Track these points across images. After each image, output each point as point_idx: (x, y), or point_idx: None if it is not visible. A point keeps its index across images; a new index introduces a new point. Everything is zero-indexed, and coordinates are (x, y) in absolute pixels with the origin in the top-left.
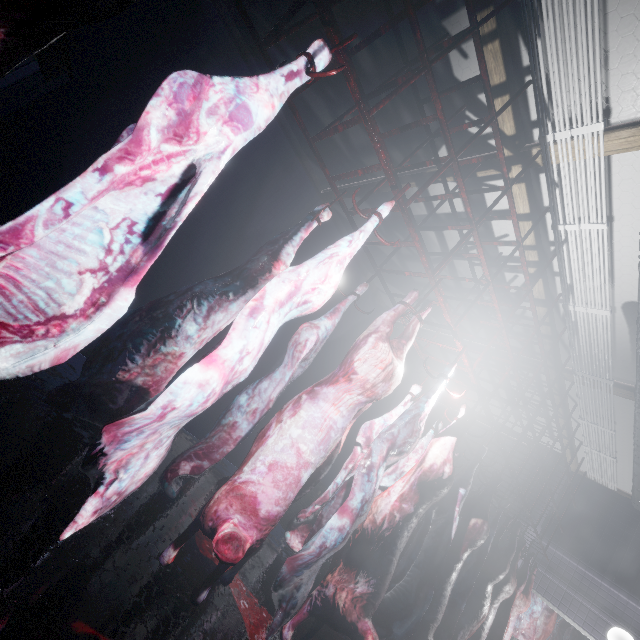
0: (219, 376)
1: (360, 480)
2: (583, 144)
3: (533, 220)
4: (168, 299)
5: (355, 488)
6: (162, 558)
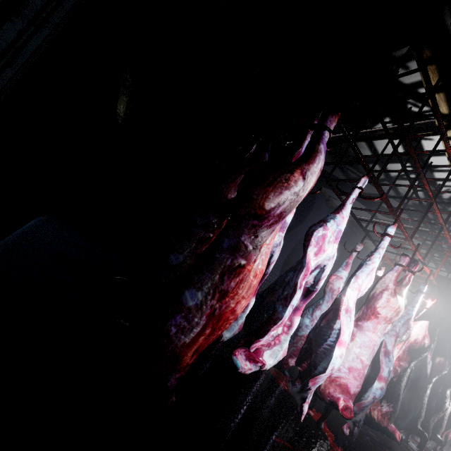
0: (345, 349)
1: (384, 361)
2: None
3: None
4: (276, 289)
5: (382, 365)
6: None
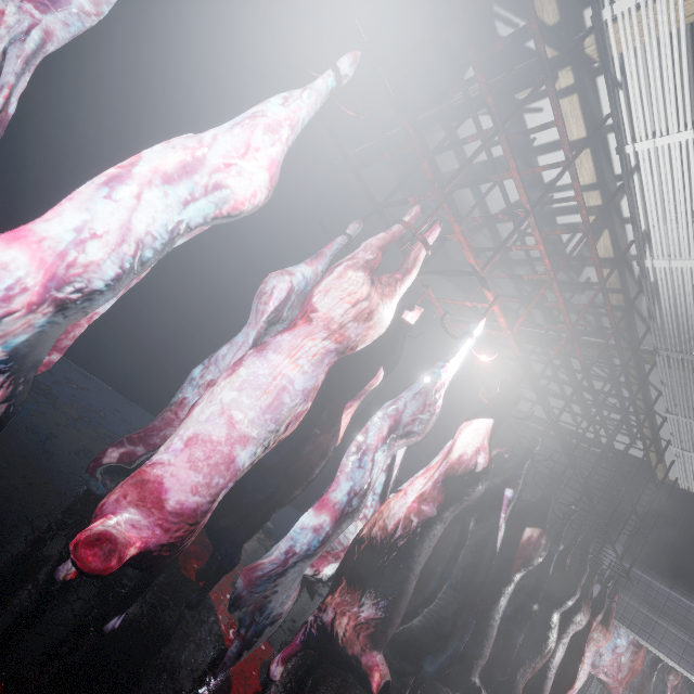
0: (31, 260)
1: (348, 466)
2: (654, 12)
3: (591, 147)
4: None
5: (341, 476)
6: (62, 567)
